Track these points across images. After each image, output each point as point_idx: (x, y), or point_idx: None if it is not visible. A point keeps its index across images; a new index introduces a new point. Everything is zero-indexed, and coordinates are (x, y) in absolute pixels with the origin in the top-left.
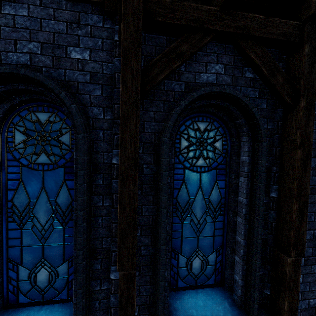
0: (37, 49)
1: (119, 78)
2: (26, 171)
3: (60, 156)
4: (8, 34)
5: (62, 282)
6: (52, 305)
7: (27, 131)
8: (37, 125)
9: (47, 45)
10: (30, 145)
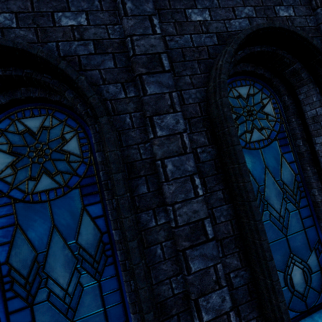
0: (251, 12)
1: None
2: (246, 153)
3: (270, 129)
4: (225, 3)
5: (317, 278)
6: (320, 312)
7: (234, 109)
8: (241, 101)
9: (258, 8)
10: (241, 124)
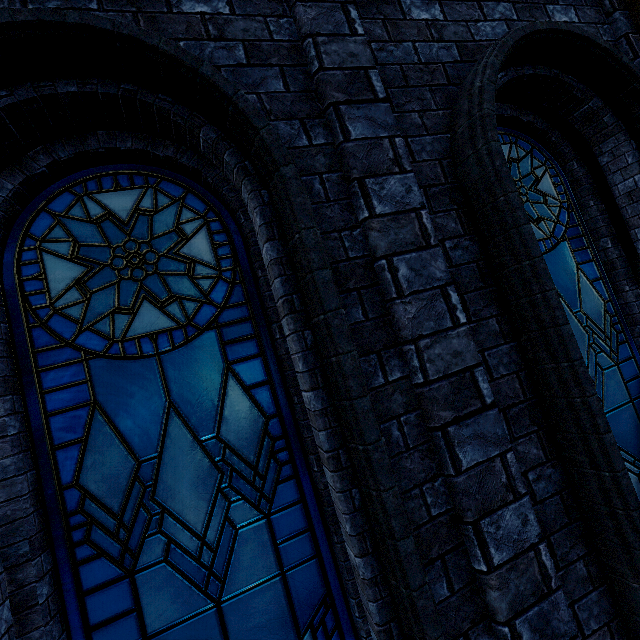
0: (510, 13)
1: (636, 42)
2: None
3: (552, 221)
4: None
5: None
6: None
7: None
8: None
9: (520, 6)
10: None
